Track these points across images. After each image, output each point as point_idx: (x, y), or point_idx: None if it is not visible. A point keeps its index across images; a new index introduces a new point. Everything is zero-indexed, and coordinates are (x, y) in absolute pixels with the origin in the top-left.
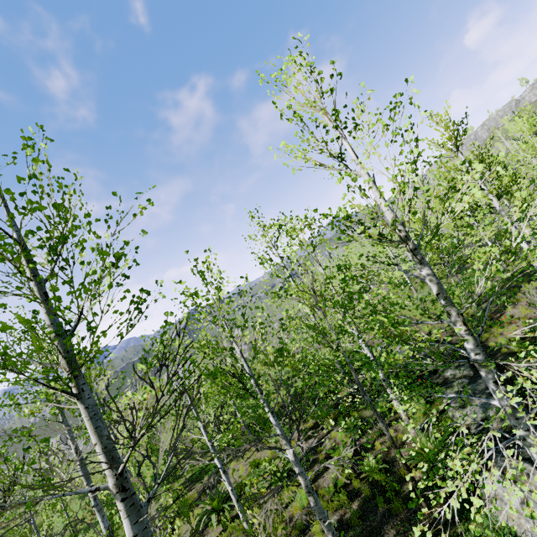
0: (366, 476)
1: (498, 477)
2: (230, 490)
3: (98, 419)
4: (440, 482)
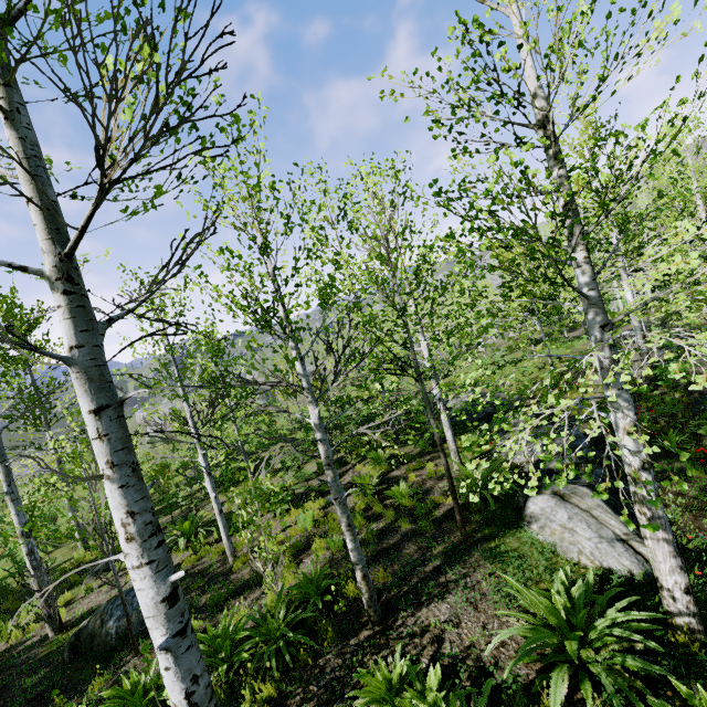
0: (391, 503)
1: (550, 497)
2: (213, 497)
3: (40, 166)
4: (509, 428)
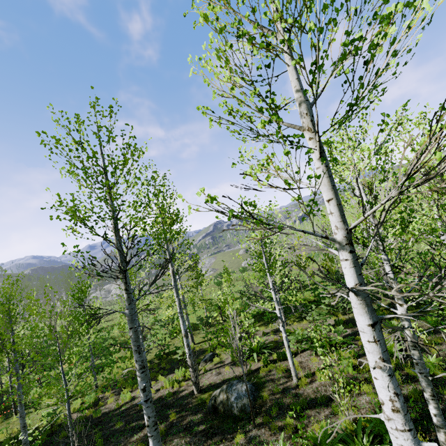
0: None
1: None
2: (284, 336)
3: (333, 179)
4: None
